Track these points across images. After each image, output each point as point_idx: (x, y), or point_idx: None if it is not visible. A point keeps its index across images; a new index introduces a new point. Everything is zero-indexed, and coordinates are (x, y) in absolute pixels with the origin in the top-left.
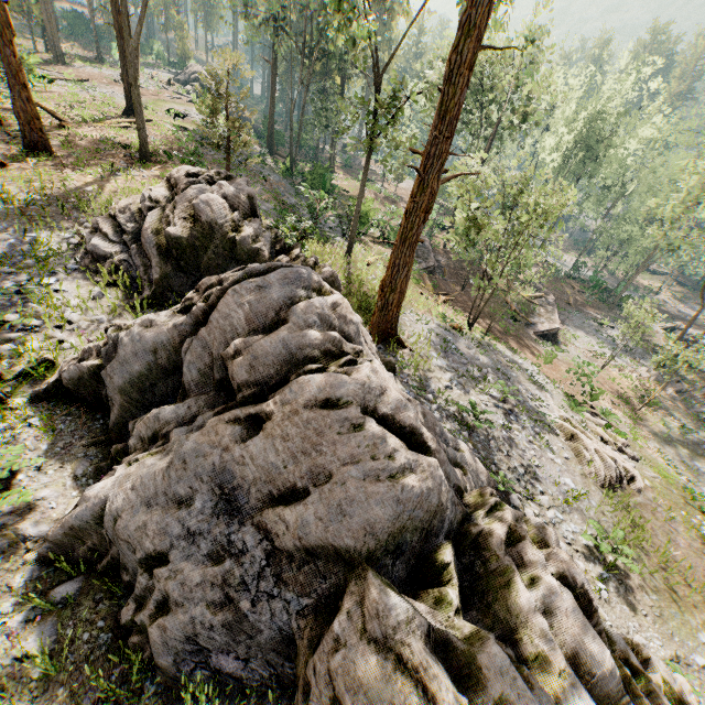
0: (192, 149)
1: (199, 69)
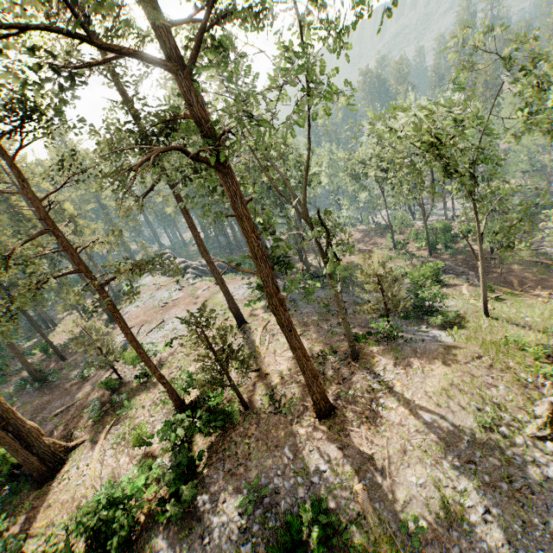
0: (388, 327)
1: (179, 260)
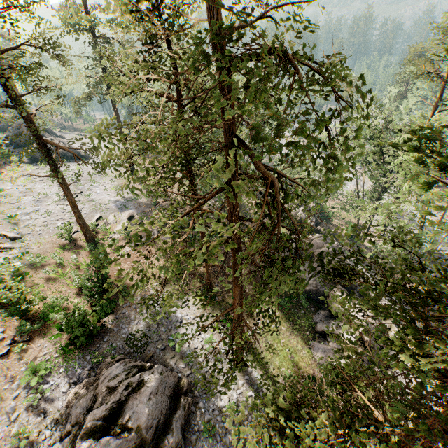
0: None
1: None
